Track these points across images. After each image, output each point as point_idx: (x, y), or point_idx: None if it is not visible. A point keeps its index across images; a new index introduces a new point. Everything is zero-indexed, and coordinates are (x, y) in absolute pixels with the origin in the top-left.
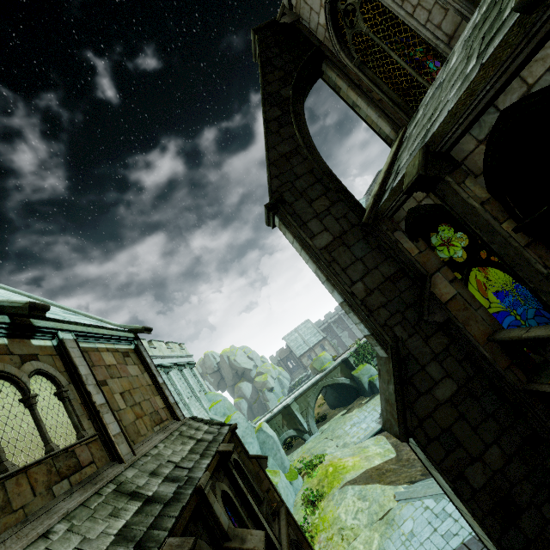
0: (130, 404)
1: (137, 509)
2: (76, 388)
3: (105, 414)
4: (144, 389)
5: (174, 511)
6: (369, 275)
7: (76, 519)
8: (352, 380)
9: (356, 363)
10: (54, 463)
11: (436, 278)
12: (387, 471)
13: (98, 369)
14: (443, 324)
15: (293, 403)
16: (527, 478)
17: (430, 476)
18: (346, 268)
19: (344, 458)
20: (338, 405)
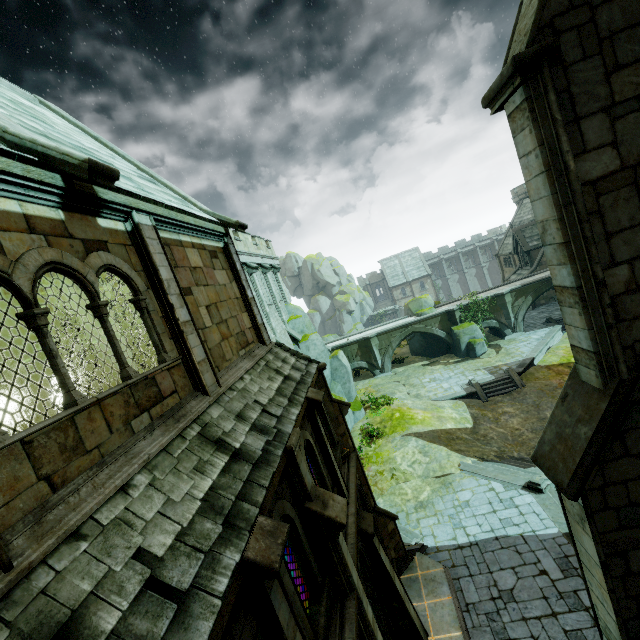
0: (216, 321)
1: (223, 465)
2: (155, 295)
3: (189, 335)
4: (232, 303)
5: (264, 479)
6: None
7: (158, 470)
8: (449, 335)
9: (461, 319)
10: (132, 393)
11: None
12: (457, 438)
13: (182, 271)
14: None
15: (374, 338)
16: None
17: (506, 462)
18: (615, 234)
19: (414, 409)
20: (421, 353)
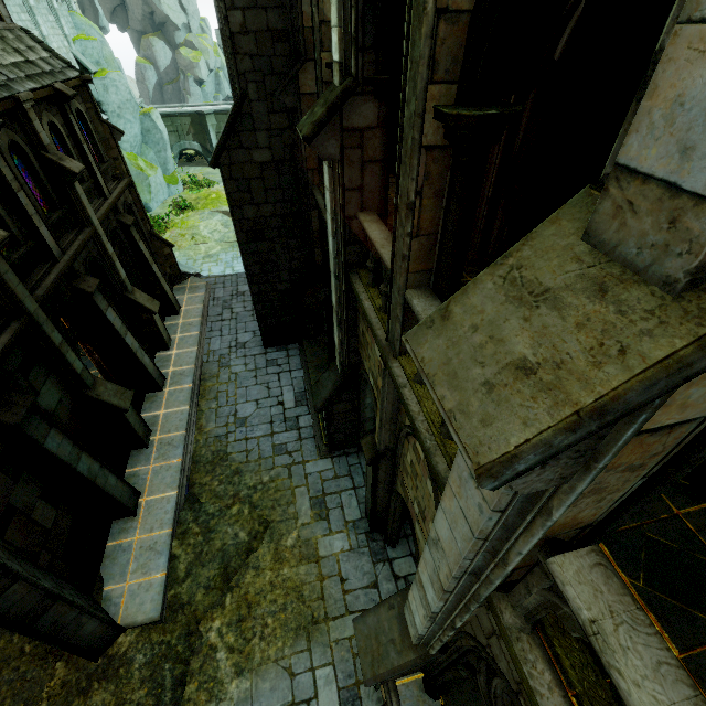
0: None
1: None
2: None
3: None
4: None
5: None
6: (255, 12)
7: None
8: None
9: None
10: None
11: (310, 66)
12: None
13: None
14: (291, 110)
15: (211, 116)
16: (279, 229)
17: None
18: None
19: None
20: None
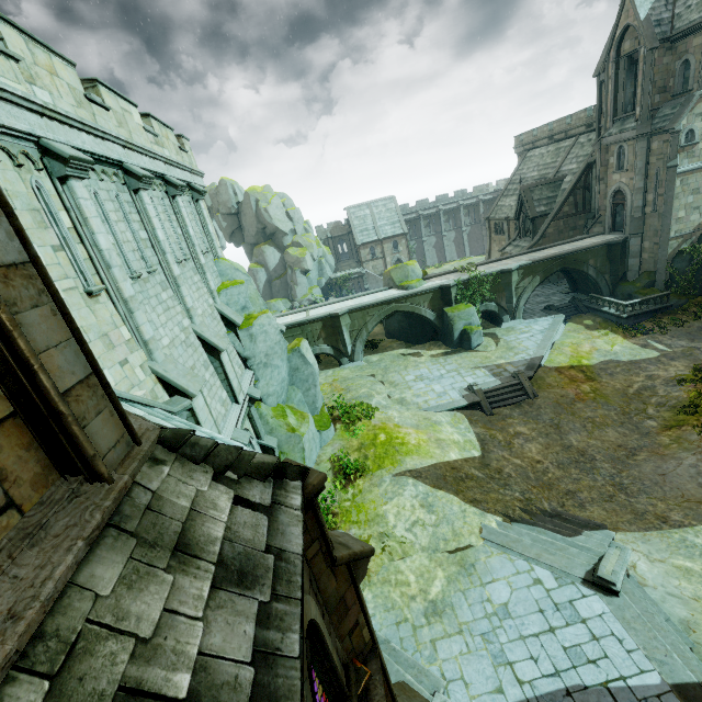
0: None
1: None
2: None
3: None
4: None
5: None
6: None
7: None
8: (439, 318)
9: (457, 299)
10: None
11: None
12: (467, 477)
13: None
14: None
15: (345, 316)
16: None
17: (541, 523)
18: None
19: (403, 427)
20: (400, 337)
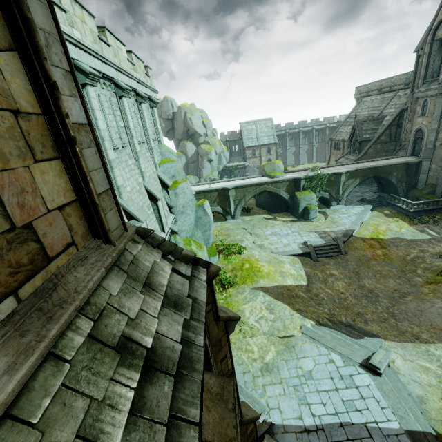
0: None
1: None
2: None
3: None
4: None
5: None
6: None
7: None
8: (291, 198)
9: (304, 187)
10: None
11: None
12: (296, 296)
13: None
14: None
15: (232, 190)
16: None
17: (339, 329)
18: None
19: (260, 261)
20: (264, 207)
